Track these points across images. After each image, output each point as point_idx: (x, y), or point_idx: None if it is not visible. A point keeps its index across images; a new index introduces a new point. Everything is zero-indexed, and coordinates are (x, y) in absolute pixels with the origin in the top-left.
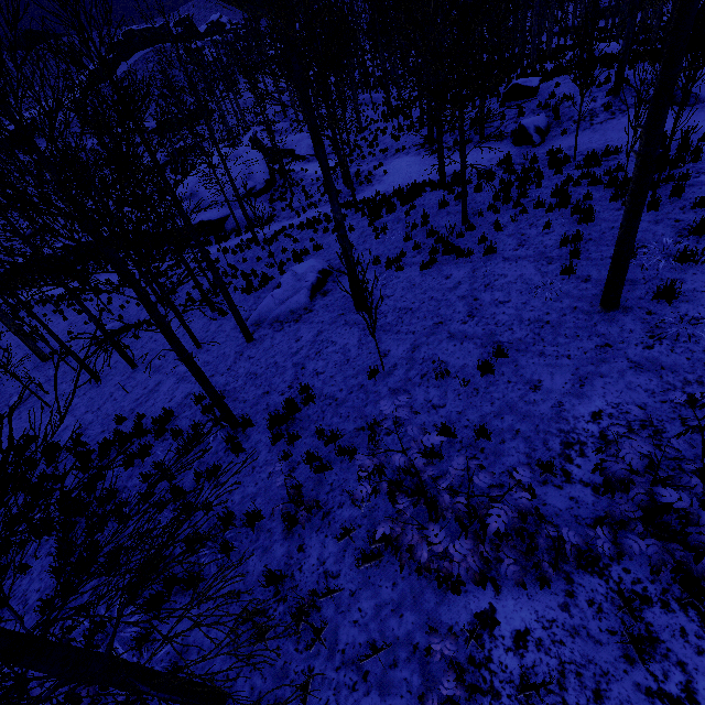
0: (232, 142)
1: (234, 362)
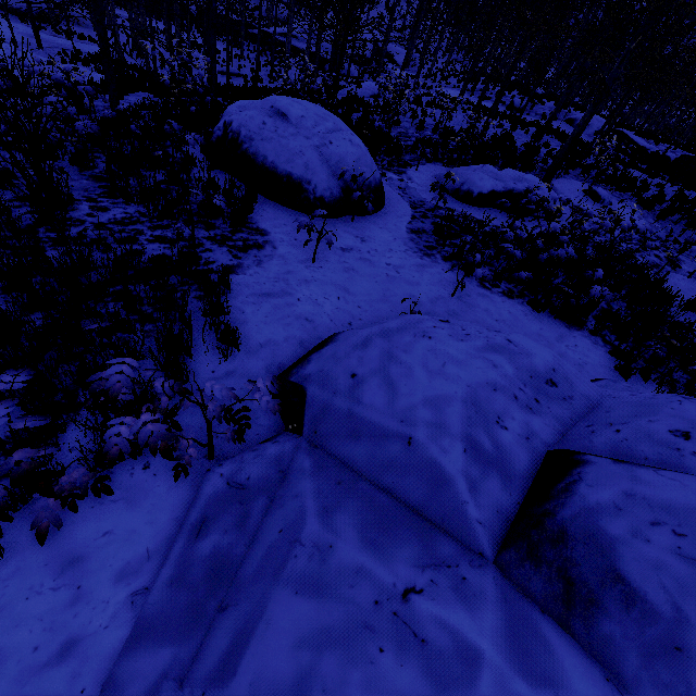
0: None
1: None
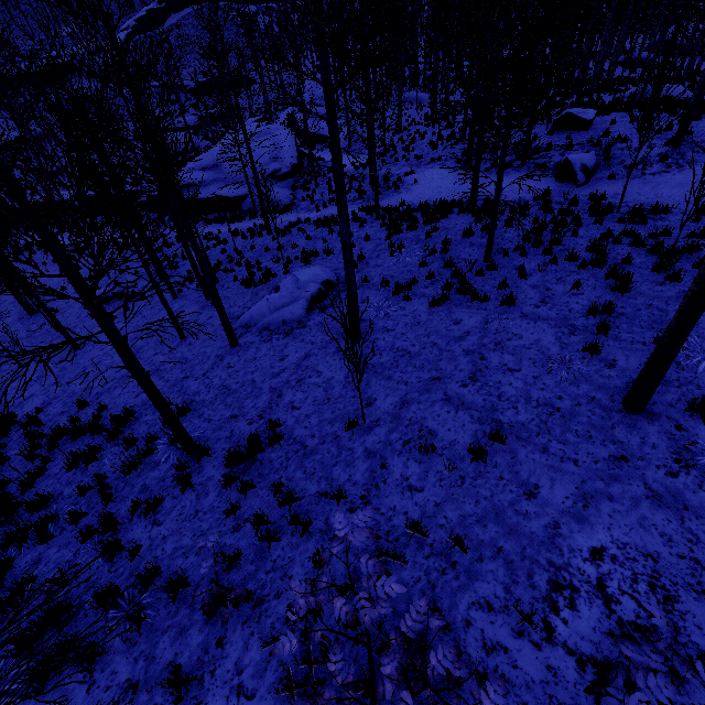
0: (269, 117)
1: (211, 368)
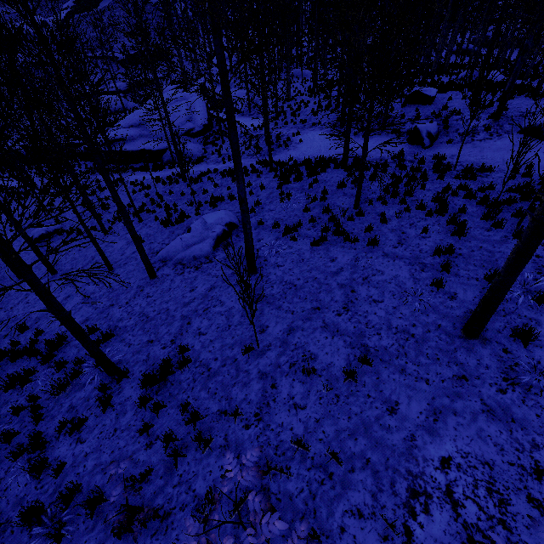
0: (185, 85)
1: (133, 297)
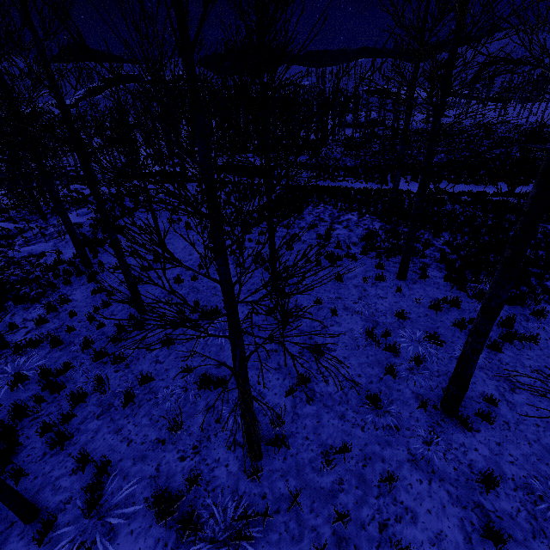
0: None
1: None
